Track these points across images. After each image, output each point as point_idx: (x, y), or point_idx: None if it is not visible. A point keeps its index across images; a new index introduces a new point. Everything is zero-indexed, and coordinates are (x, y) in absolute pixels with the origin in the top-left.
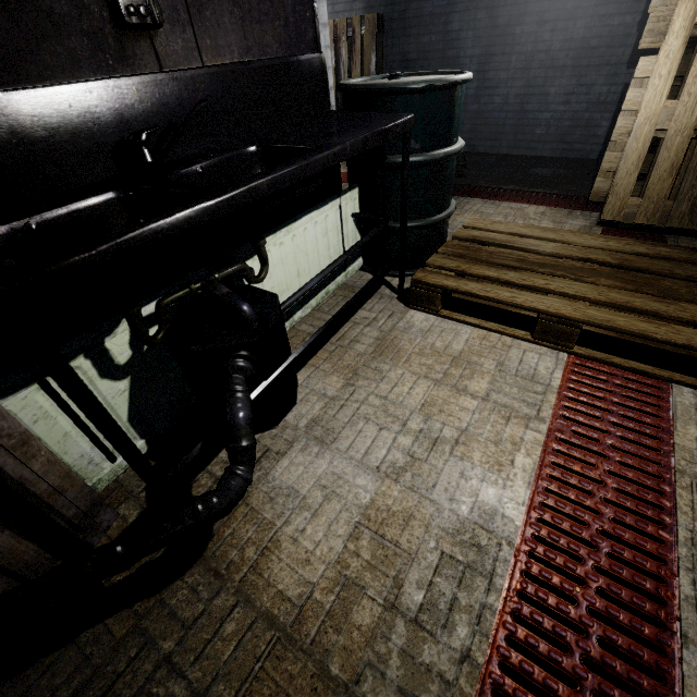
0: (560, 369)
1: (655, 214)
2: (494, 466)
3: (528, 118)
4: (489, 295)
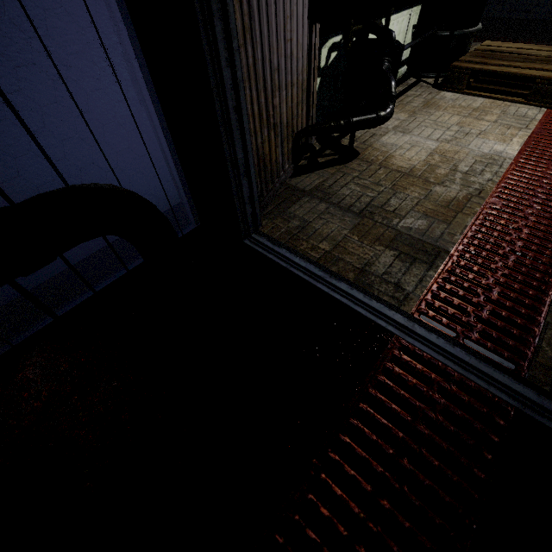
0: (541, 114)
1: None
2: (501, 141)
3: None
4: (504, 71)
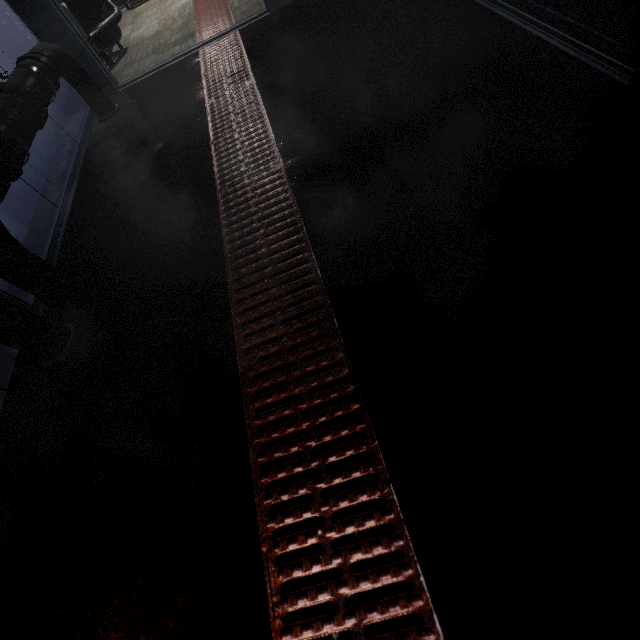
0: None
1: None
2: None
3: None
4: None
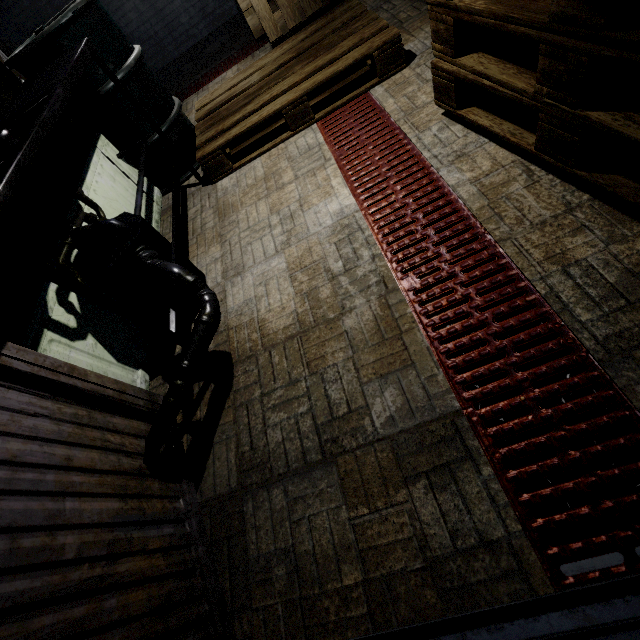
0: (318, 133)
1: (295, 14)
2: (326, 196)
3: (167, 14)
4: (247, 127)
